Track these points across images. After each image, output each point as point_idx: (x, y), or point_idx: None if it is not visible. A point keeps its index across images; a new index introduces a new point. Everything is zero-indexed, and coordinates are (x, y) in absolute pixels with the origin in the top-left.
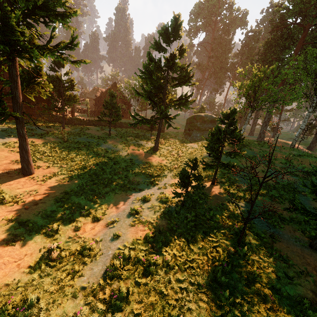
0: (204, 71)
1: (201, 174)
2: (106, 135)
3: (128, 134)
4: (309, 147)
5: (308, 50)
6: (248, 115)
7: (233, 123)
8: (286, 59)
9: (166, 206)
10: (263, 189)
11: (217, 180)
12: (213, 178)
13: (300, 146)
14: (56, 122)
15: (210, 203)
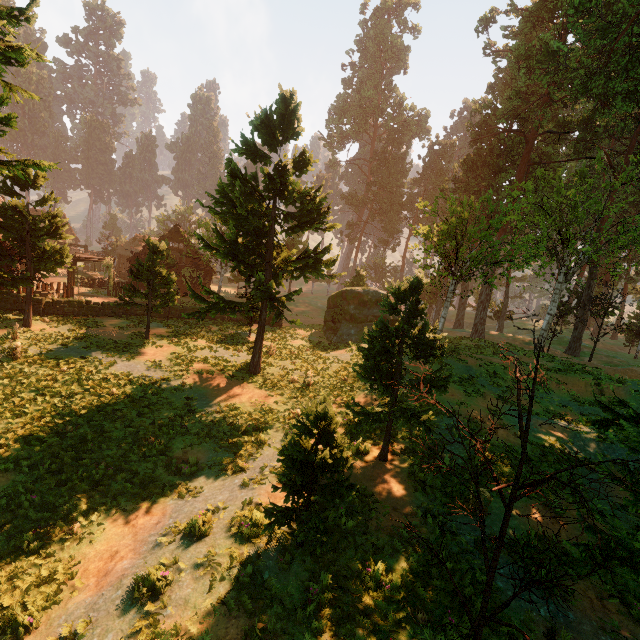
0: (361, 207)
1: (343, 455)
2: (138, 340)
3: (195, 335)
4: (570, 349)
5: (541, 173)
6: (449, 289)
7: (417, 311)
8: (504, 188)
9: (250, 552)
10: (502, 465)
11: (393, 447)
12: (384, 443)
13: (553, 347)
14: (15, 309)
15: (376, 525)
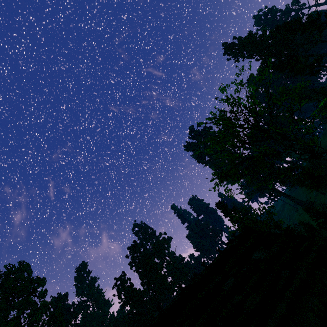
0: None
1: None
2: None
3: None
4: None
5: None
6: None
7: None
8: None
9: None
10: None
11: None
12: None
13: None
14: None
15: None
